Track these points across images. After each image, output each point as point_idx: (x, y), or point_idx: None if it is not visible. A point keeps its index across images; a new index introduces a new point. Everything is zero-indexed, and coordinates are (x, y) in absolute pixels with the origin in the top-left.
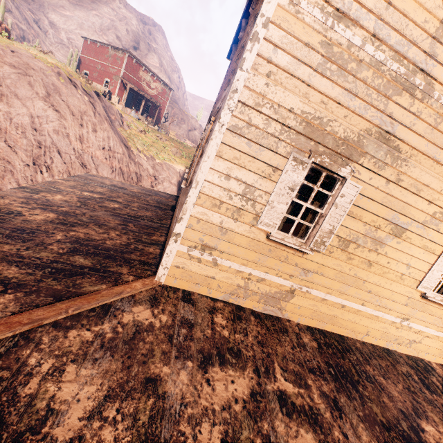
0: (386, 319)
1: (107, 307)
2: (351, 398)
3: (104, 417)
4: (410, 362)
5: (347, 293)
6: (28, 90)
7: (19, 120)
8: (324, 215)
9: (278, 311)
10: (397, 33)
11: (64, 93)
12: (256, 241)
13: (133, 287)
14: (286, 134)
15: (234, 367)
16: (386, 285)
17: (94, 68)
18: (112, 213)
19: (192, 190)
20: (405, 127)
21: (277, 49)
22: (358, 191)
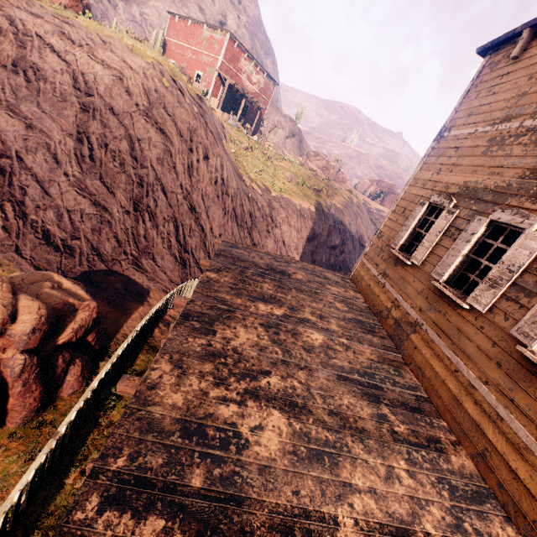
0: None
1: None
2: None
3: None
4: None
5: None
6: (125, 100)
7: (115, 147)
8: None
9: None
10: None
11: (169, 104)
12: None
13: None
14: None
15: None
16: None
17: (182, 57)
18: (335, 371)
19: None
20: None
21: None
22: None
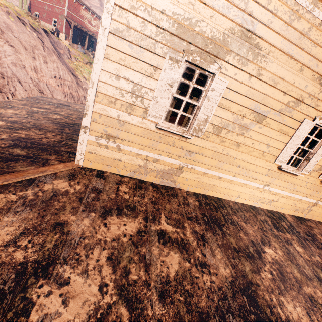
0: (252, 186)
1: (32, 180)
2: (215, 234)
3: (18, 245)
4: (269, 214)
5: (222, 168)
6: None
7: None
8: (199, 107)
9: (172, 183)
10: None
11: (14, 30)
12: (148, 131)
13: (55, 168)
14: (162, 36)
15: (128, 216)
16: (251, 161)
17: (43, 9)
18: (53, 122)
19: (90, 90)
20: (263, 25)
21: None
22: (226, 85)
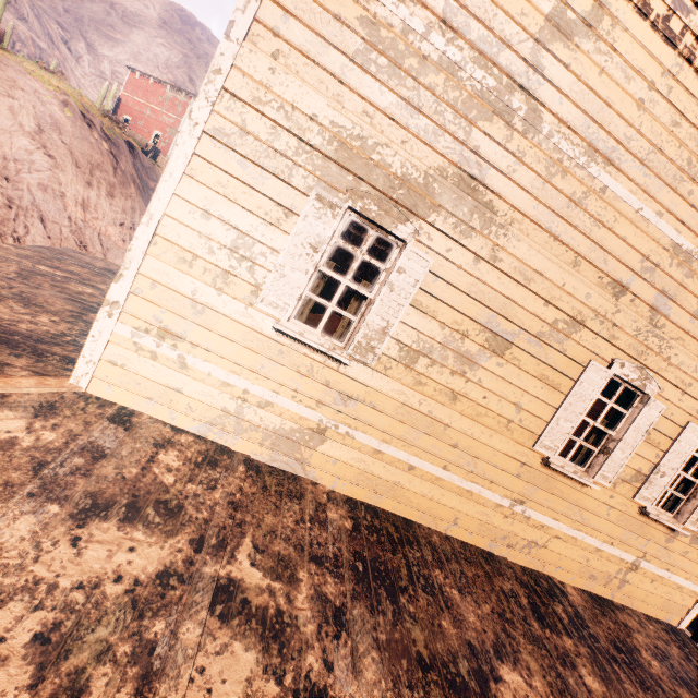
0: (486, 498)
1: None
2: (376, 611)
3: None
4: (526, 578)
5: (417, 445)
6: (6, 118)
7: None
8: (372, 301)
9: (298, 466)
10: (481, 25)
11: (67, 132)
12: (257, 334)
13: (12, 383)
14: (307, 156)
15: (151, 528)
16: (483, 437)
17: (140, 114)
18: (70, 297)
19: (142, 228)
20: (501, 174)
21: (289, 17)
22: (428, 267)
